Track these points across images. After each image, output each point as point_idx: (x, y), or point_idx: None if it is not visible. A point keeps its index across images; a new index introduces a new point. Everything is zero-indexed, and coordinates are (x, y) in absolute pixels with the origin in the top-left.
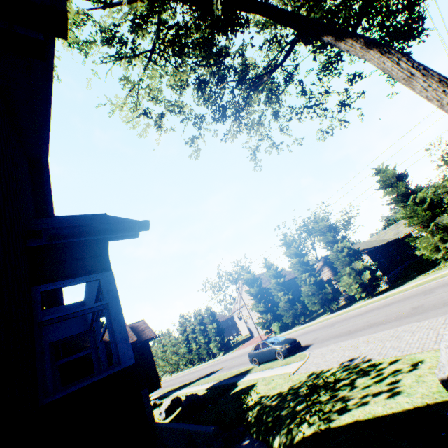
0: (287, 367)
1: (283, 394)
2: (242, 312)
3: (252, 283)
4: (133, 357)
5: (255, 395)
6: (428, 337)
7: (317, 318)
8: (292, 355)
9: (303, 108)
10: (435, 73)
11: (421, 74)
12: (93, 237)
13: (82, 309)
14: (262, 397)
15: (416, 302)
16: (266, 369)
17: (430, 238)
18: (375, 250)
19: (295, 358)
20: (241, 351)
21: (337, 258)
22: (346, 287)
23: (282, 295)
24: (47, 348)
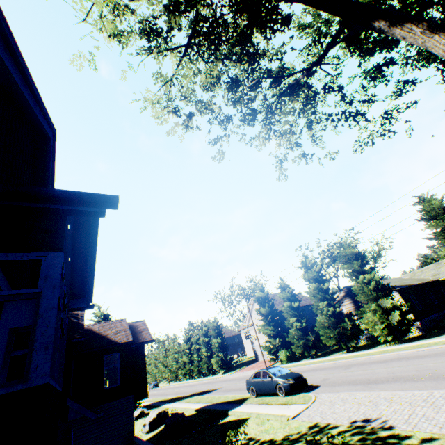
0: (286, 408)
1: (275, 443)
2: (250, 331)
3: (264, 302)
4: (48, 373)
5: (244, 435)
6: None
7: (331, 354)
8: (295, 394)
9: (340, 114)
10: None
11: None
12: (41, 205)
13: (1, 293)
14: (251, 440)
15: None
16: (262, 404)
17: None
18: (408, 289)
19: (297, 398)
20: (242, 373)
21: (361, 291)
22: (369, 325)
23: (294, 321)
24: (5, 334)
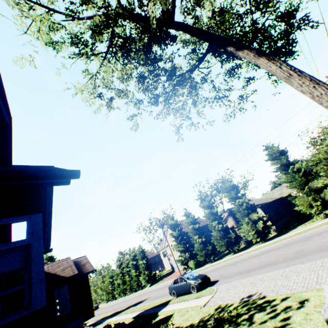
0: (199, 300)
1: (194, 326)
2: (166, 251)
3: (174, 227)
4: (45, 299)
5: (172, 326)
6: (311, 278)
7: (223, 257)
8: (203, 289)
9: (213, 98)
10: (307, 74)
11: (297, 75)
12: (25, 182)
13: (2, 249)
14: None
15: (298, 246)
16: (182, 301)
17: (305, 197)
18: (266, 205)
19: (205, 291)
20: (164, 283)
21: (238, 210)
22: (245, 233)
23: (197, 238)
24: None
